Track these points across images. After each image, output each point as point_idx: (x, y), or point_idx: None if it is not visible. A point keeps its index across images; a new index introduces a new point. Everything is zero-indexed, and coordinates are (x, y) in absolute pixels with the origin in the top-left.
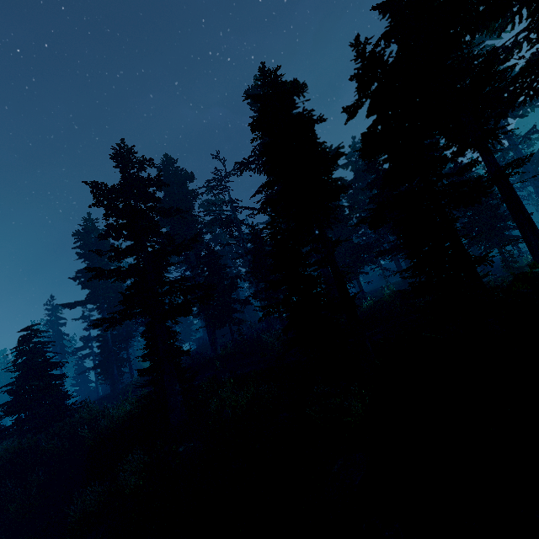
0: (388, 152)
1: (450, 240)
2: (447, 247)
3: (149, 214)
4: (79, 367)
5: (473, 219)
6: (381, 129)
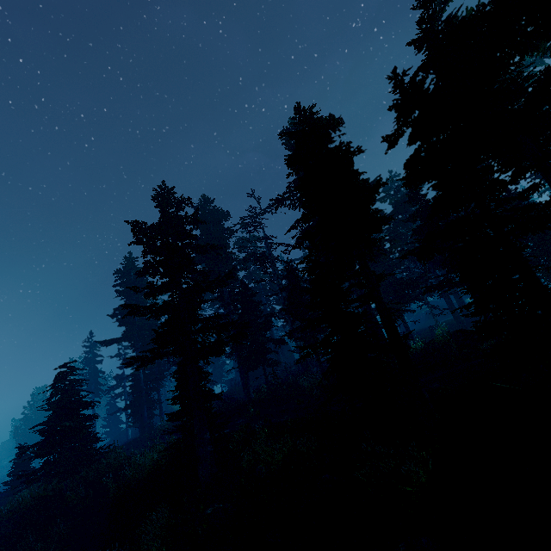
0: (436, 178)
1: (520, 271)
2: (517, 279)
3: (185, 251)
4: (111, 407)
5: (537, 249)
6: (426, 156)
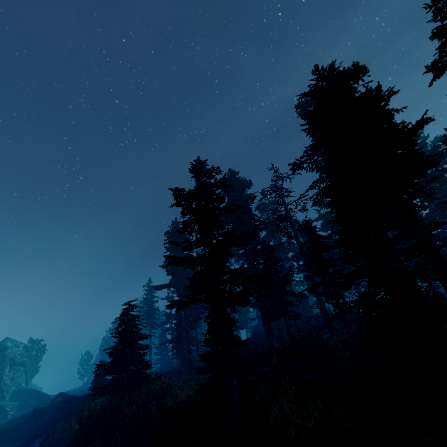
0: None
1: None
2: None
3: (215, 211)
4: (162, 338)
5: None
6: None
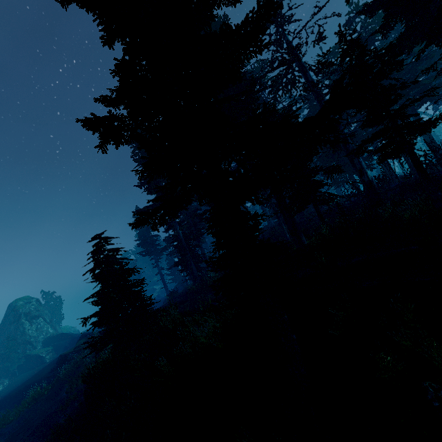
0: None
1: None
2: None
3: None
4: (170, 261)
5: None
6: None
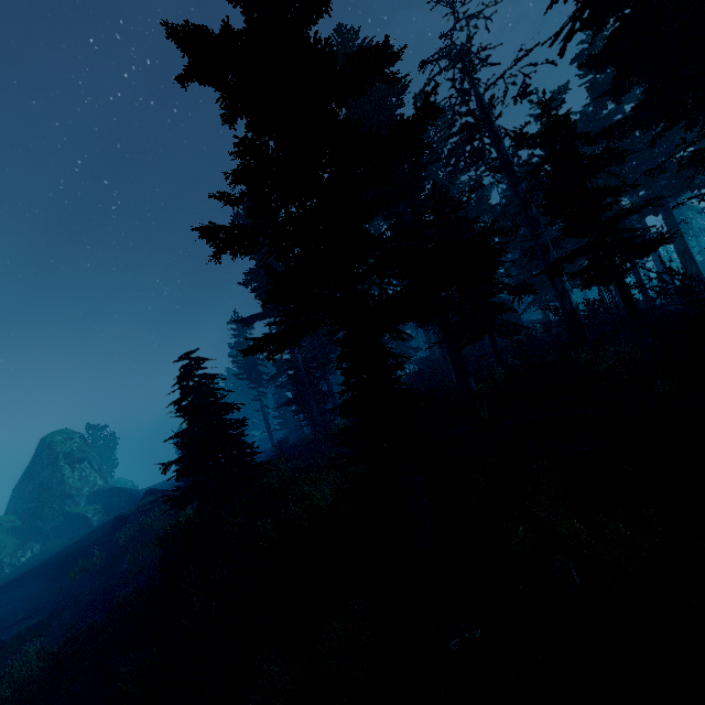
0: None
1: None
2: None
3: None
4: (280, 397)
5: None
6: None
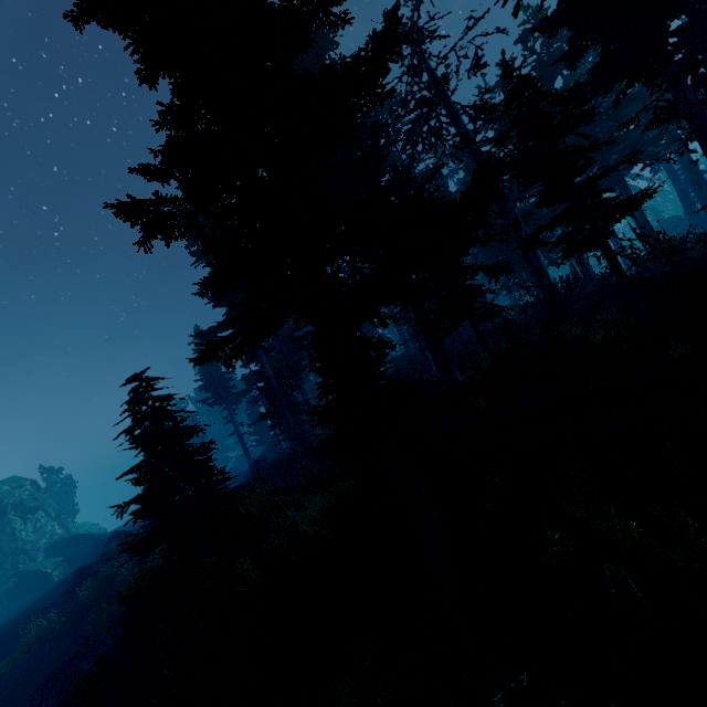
0: None
1: None
2: None
3: None
4: (253, 413)
5: None
6: None
